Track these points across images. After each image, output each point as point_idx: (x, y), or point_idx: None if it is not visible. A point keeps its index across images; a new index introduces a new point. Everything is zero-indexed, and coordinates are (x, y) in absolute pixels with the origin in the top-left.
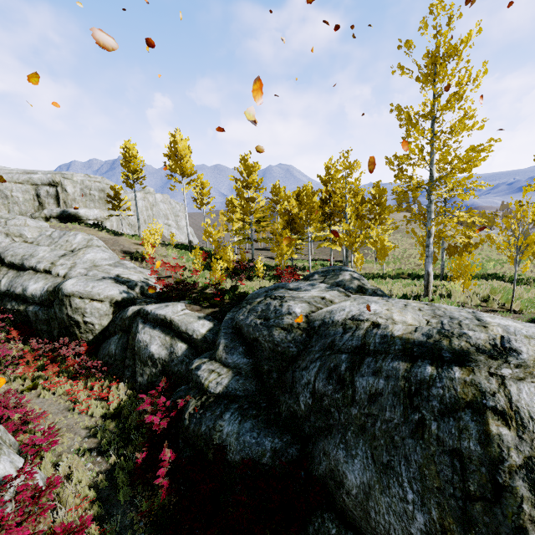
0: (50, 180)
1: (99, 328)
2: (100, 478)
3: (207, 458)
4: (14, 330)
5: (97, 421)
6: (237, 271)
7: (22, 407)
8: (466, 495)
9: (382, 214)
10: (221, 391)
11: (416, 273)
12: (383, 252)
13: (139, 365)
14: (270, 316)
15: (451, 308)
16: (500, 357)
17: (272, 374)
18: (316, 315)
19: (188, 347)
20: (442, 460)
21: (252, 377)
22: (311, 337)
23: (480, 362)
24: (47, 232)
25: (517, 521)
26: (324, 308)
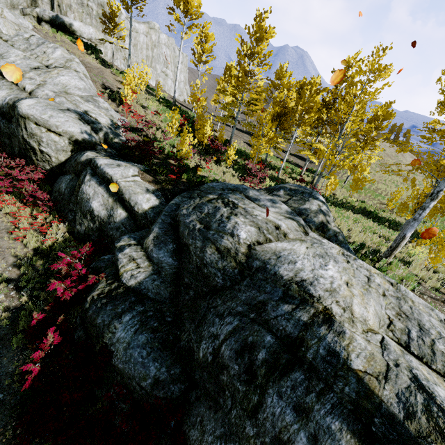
0: None
1: (56, 161)
2: (4, 315)
3: (95, 349)
4: None
5: (27, 253)
6: (210, 149)
7: None
8: None
9: (375, 140)
10: (133, 286)
11: (377, 213)
12: (359, 184)
13: (79, 215)
14: (212, 225)
15: (420, 304)
16: None
17: (190, 291)
18: (260, 252)
19: (128, 216)
20: None
21: (169, 282)
22: (243, 277)
23: None
24: (25, 34)
25: None
26: (273, 243)
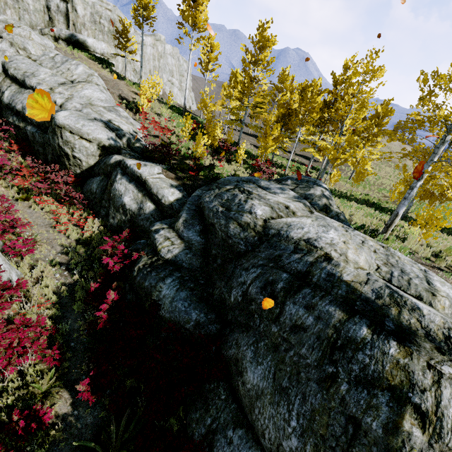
0: None
1: (86, 165)
2: (63, 288)
3: (144, 306)
4: (15, 144)
5: (71, 243)
6: (220, 150)
7: (10, 214)
8: None
9: (377, 136)
10: (170, 258)
11: (380, 204)
12: (360, 176)
13: (112, 209)
14: (232, 208)
15: (405, 259)
16: (448, 353)
17: (217, 260)
18: (274, 223)
19: (155, 208)
20: (338, 418)
21: (199, 255)
22: (262, 242)
23: (423, 349)
24: (50, 53)
25: None
26: (284, 218)
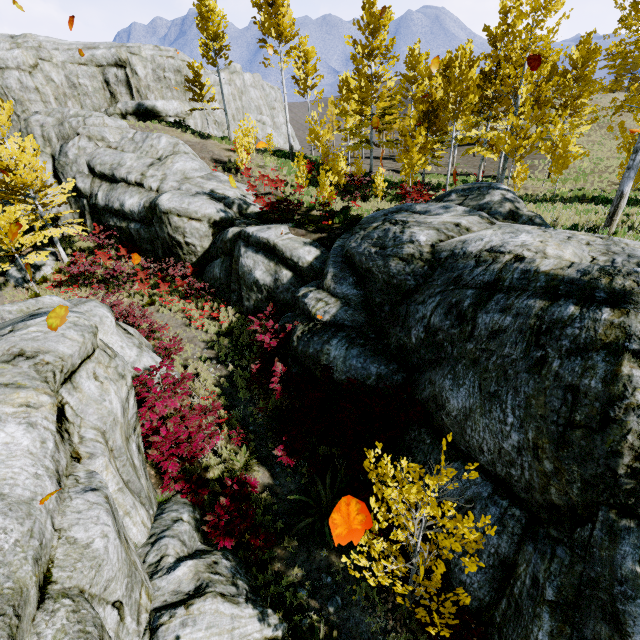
0: (116, 59)
1: (201, 250)
2: (222, 380)
3: (315, 375)
4: (122, 248)
5: (212, 337)
6: (350, 188)
7: (148, 318)
8: (569, 423)
9: (579, 97)
10: (329, 320)
11: (605, 197)
12: (561, 163)
13: (244, 290)
14: (387, 244)
15: (636, 245)
16: None
17: (384, 308)
18: (444, 245)
19: (293, 275)
20: (554, 393)
21: (361, 309)
22: (434, 270)
23: None
24: (128, 135)
25: (614, 447)
26: (457, 238)
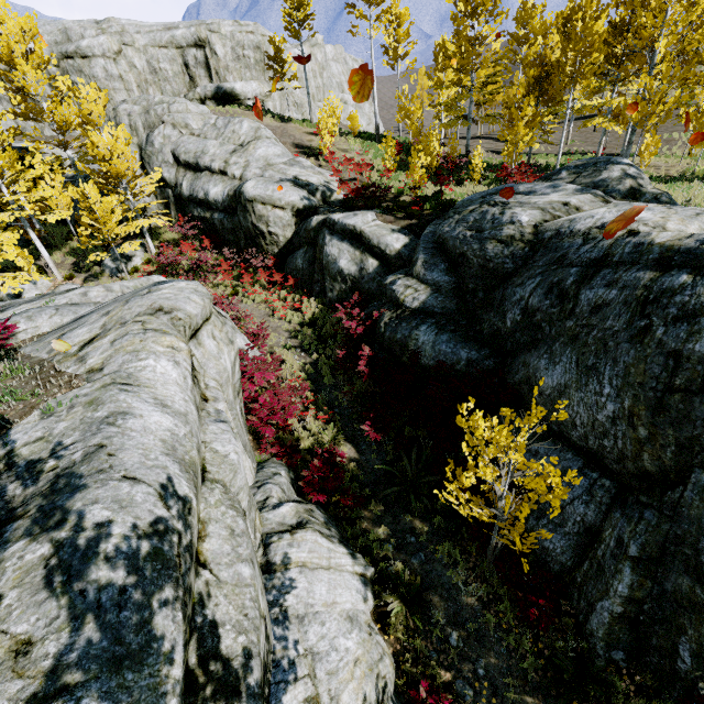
0: (195, 38)
1: (283, 240)
2: (307, 367)
3: (402, 361)
4: (206, 239)
5: (295, 327)
6: (442, 172)
7: (235, 306)
8: (668, 388)
9: None
10: (418, 307)
11: None
12: None
13: (328, 281)
14: (485, 227)
15: None
16: None
17: (478, 294)
18: (549, 225)
19: (380, 264)
20: (655, 360)
21: (452, 296)
22: (536, 251)
23: None
24: (210, 121)
25: None
26: (564, 217)
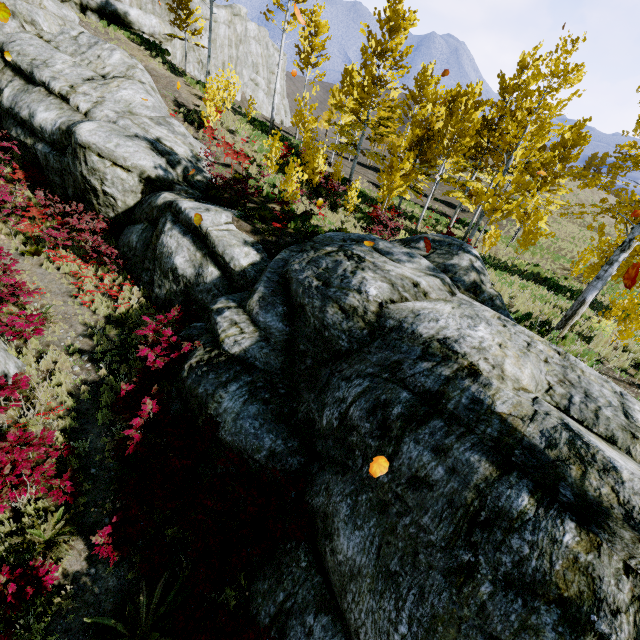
0: None
1: (123, 206)
2: (83, 388)
3: (197, 422)
4: (19, 170)
5: (98, 321)
6: (322, 190)
7: (9, 277)
8: None
9: (559, 176)
10: (238, 353)
11: (556, 281)
12: (530, 238)
13: (158, 274)
14: (333, 282)
15: (592, 375)
16: None
17: (306, 360)
18: (394, 310)
19: (221, 275)
20: (472, 636)
21: (281, 350)
22: (374, 339)
23: (619, 539)
24: (71, 31)
25: None
26: (411, 302)
